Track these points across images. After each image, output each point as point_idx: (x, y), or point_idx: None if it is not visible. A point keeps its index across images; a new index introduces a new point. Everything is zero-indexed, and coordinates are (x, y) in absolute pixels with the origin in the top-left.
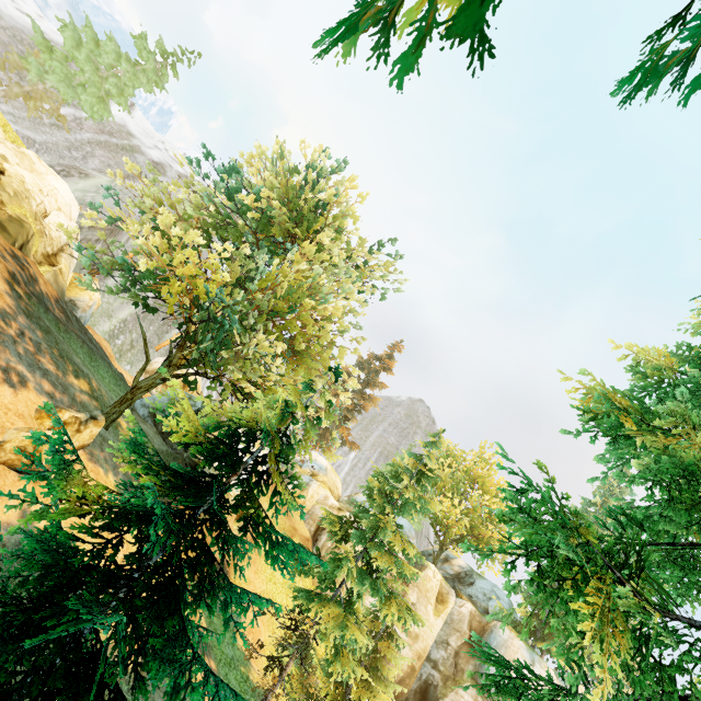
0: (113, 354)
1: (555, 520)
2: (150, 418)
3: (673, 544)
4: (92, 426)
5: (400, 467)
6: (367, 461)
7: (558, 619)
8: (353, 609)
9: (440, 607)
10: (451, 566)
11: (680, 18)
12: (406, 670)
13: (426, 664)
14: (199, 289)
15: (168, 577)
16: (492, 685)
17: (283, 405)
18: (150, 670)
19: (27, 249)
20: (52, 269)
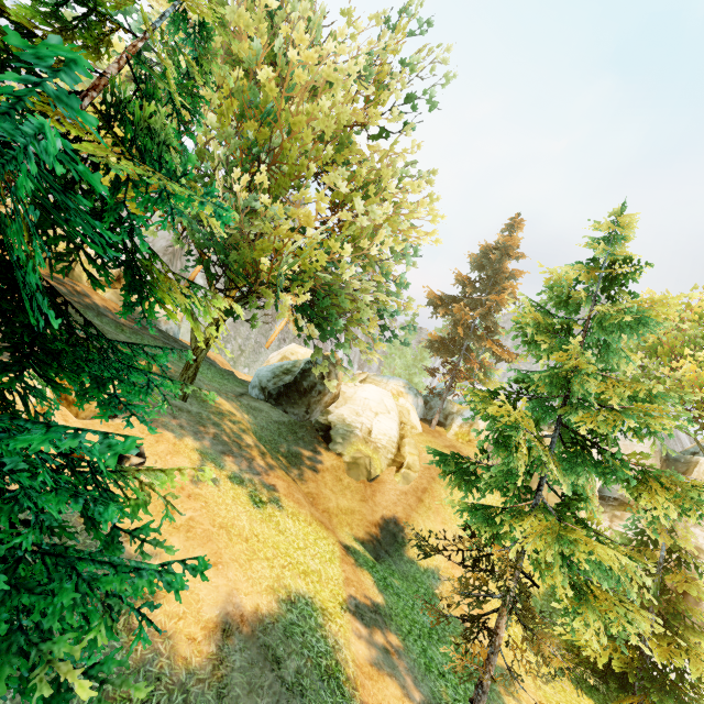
0: (227, 363)
1: None
2: (261, 396)
3: None
4: None
5: (563, 286)
6: None
7: None
8: (581, 521)
9: None
10: None
11: None
12: None
13: None
14: None
15: None
16: None
17: None
18: None
19: (76, 276)
20: (112, 291)
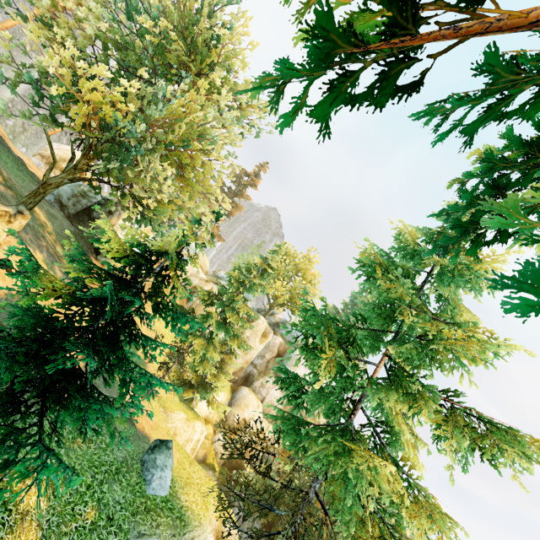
0: (6, 135)
1: (320, 323)
2: (56, 204)
3: (375, 330)
4: (20, 219)
5: (252, 265)
6: (229, 249)
7: (309, 362)
8: (212, 341)
9: (264, 339)
10: (274, 318)
11: (444, 100)
12: (239, 368)
13: (250, 366)
14: (104, 113)
15: (111, 332)
16: (279, 380)
17: (181, 238)
18: (111, 374)
19: None
20: None
